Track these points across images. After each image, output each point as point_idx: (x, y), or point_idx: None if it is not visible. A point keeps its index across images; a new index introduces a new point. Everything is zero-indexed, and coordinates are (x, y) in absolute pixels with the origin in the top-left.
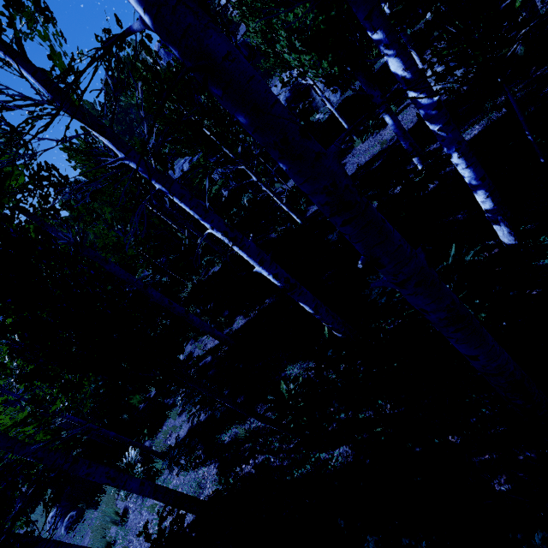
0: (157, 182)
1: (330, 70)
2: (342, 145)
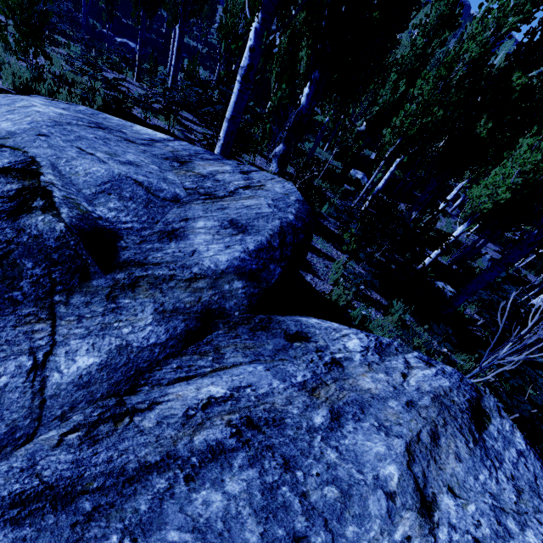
0: None
1: None
2: None
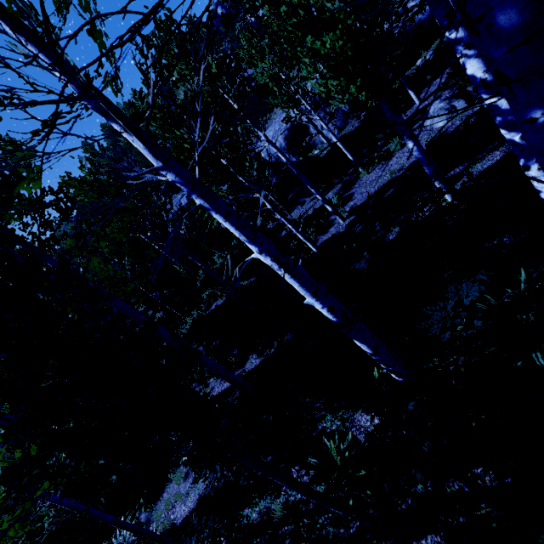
0: (199, 197)
1: (355, 97)
2: (346, 177)
